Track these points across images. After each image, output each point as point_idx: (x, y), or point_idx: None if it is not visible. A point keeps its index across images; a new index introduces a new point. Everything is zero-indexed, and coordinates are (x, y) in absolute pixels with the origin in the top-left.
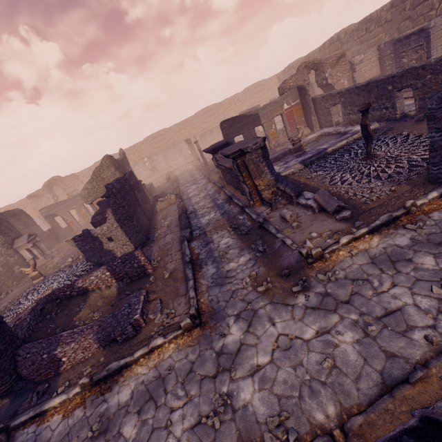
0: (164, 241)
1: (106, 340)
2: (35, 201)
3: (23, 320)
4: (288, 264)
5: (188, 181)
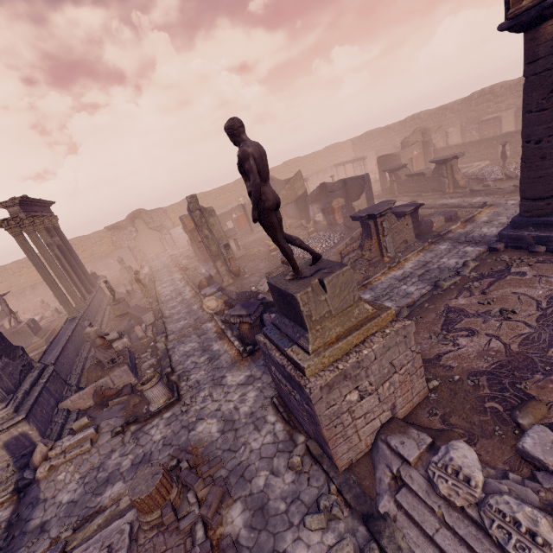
0: None
1: (446, 219)
2: (116, 233)
3: None
4: (510, 190)
5: None
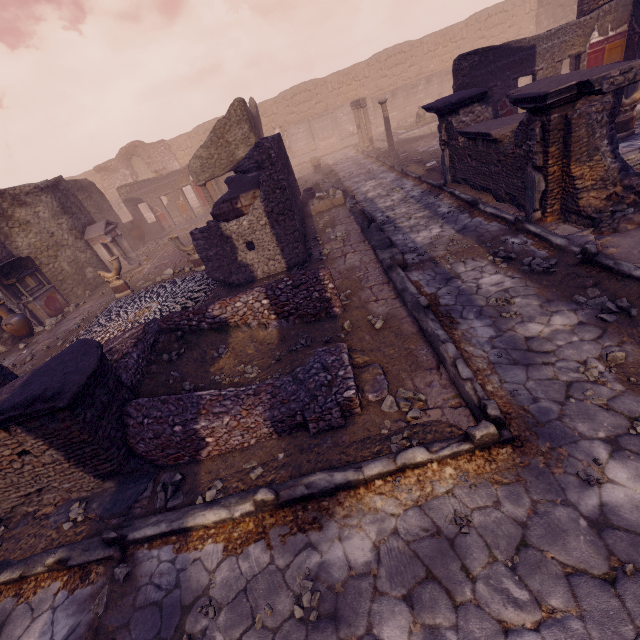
0: (345, 263)
1: (285, 422)
2: (106, 177)
3: (125, 354)
4: None
5: (356, 174)
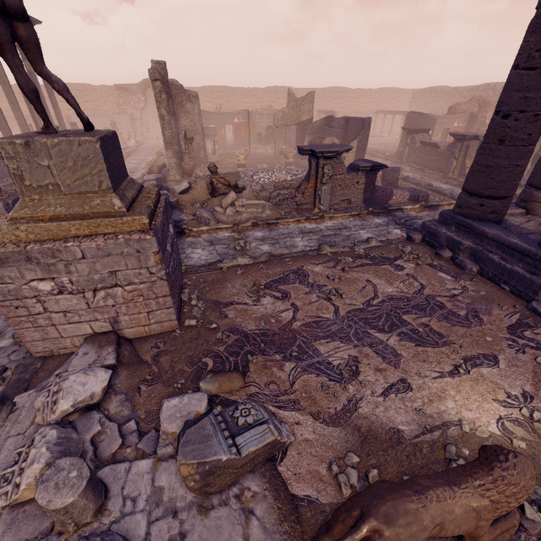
0: None
1: (412, 197)
2: (123, 95)
3: None
4: None
5: None
